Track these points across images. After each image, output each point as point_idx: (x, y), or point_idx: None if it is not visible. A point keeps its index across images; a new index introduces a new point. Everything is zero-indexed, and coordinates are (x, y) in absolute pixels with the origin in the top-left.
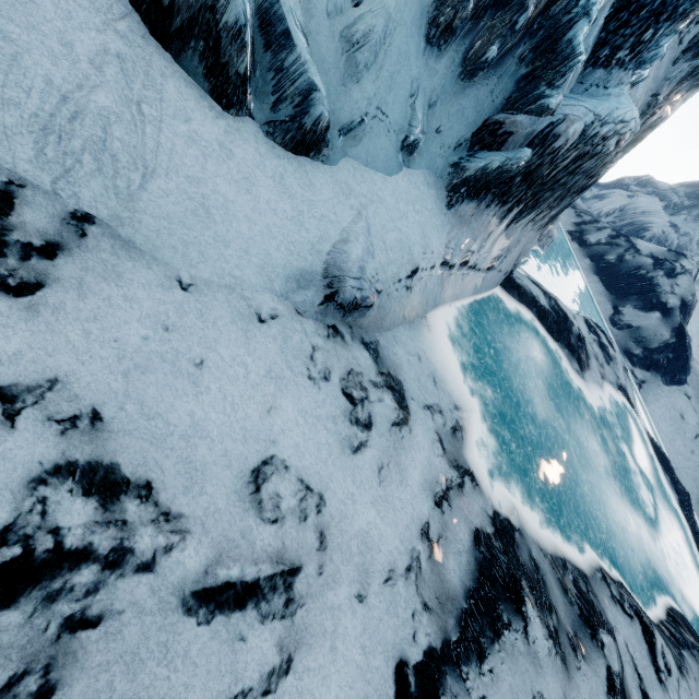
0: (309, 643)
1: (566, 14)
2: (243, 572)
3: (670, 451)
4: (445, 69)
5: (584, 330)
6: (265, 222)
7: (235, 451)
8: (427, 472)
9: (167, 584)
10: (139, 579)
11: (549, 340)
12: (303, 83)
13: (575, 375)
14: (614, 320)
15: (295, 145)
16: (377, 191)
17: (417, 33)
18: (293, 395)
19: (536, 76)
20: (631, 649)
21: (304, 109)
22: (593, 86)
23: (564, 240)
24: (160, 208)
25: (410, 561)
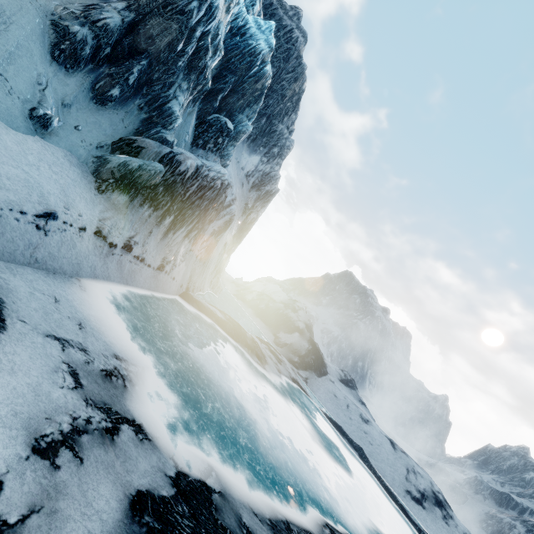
0: None
1: (163, 93)
2: None
3: (339, 422)
4: (75, 86)
5: (257, 341)
6: None
7: None
8: (25, 402)
9: None
10: None
11: (231, 340)
12: None
13: (257, 365)
14: (277, 342)
15: None
16: None
17: (40, 44)
18: None
19: (154, 121)
20: None
21: None
22: (200, 157)
23: (233, 299)
24: None
25: None
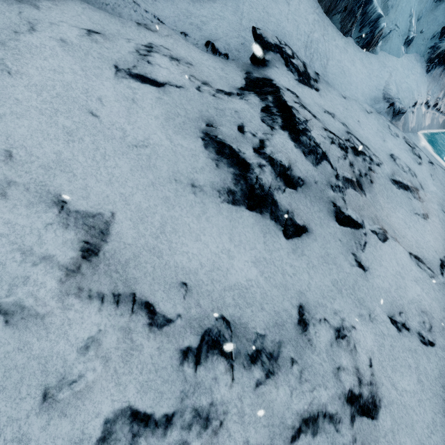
0: (431, 214)
1: None
2: (402, 181)
3: None
4: None
5: None
6: (360, 77)
7: (381, 148)
8: None
9: (384, 173)
10: (377, 167)
11: None
12: (375, 16)
13: None
14: None
15: (366, 46)
16: (395, 65)
17: None
18: (389, 139)
19: None
20: None
21: (375, 27)
22: None
23: None
24: (332, 71)
25: None
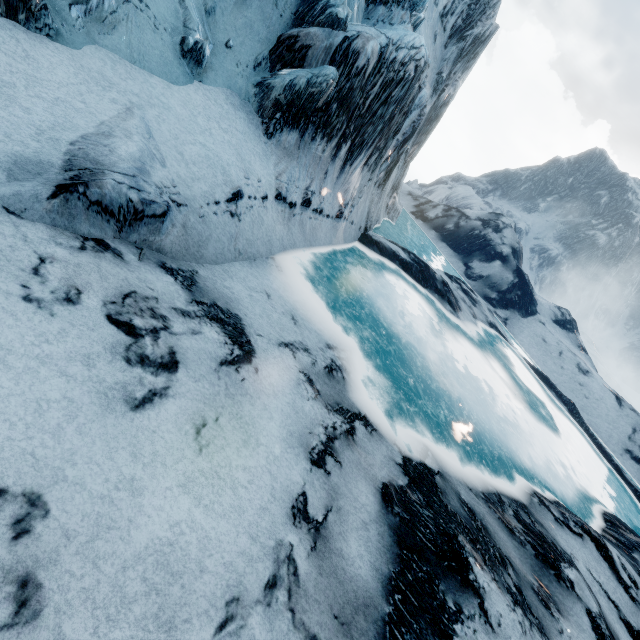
0: None
1: None
2: None
3: (546, 371)
4: None
5: (447, 280)
6: None
7: None
8: (293, 422)
9: None
10: None
11: (419, 287)
12: None
13: (450, 315)
14: (468, 274)
15: None
16: (157, 96)
17: None
18: None
19: None
20: (595, 574)
21: None
22: (380, 22)
23: (410, 219)
24: None
25: (273, 569)
